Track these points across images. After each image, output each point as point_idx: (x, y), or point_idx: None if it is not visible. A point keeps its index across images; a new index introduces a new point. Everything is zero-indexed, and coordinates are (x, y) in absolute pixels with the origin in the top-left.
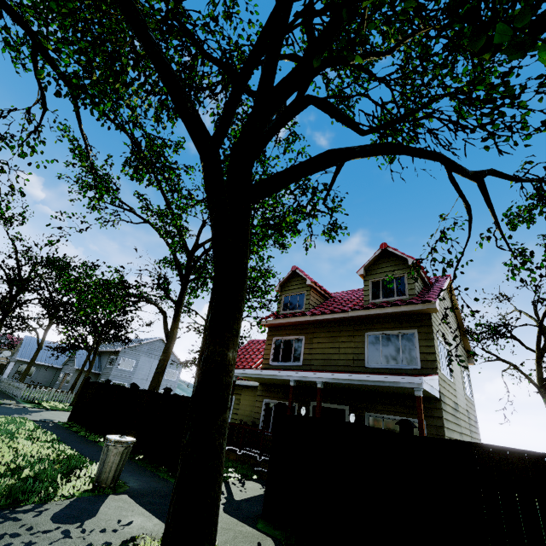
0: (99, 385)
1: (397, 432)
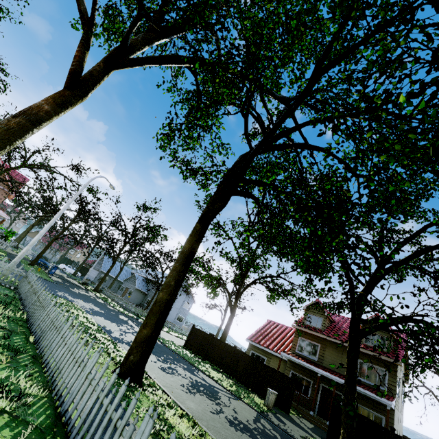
0: (206, 334)
1: (369, 417)
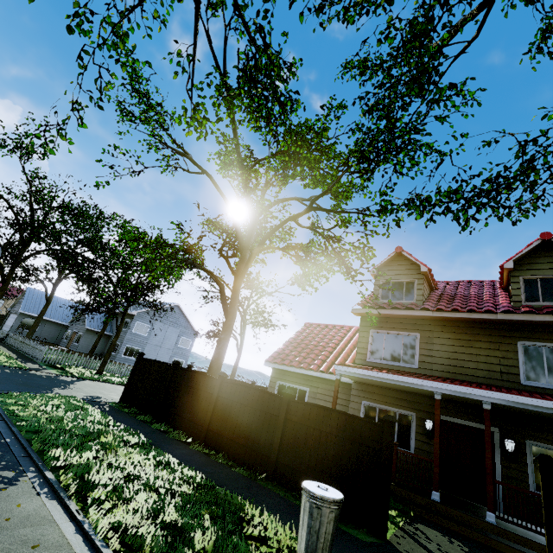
0: (162, 365)
1: None
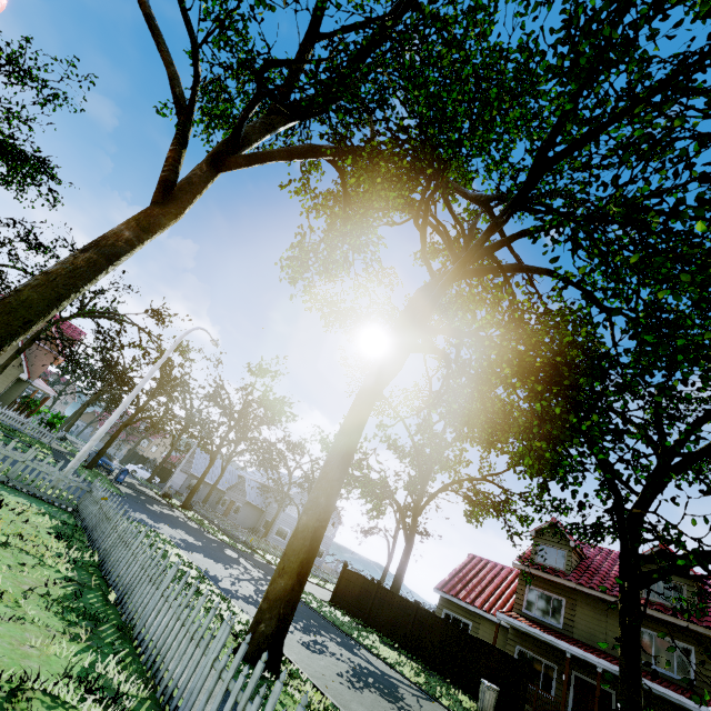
0: (366, 580)
1: None
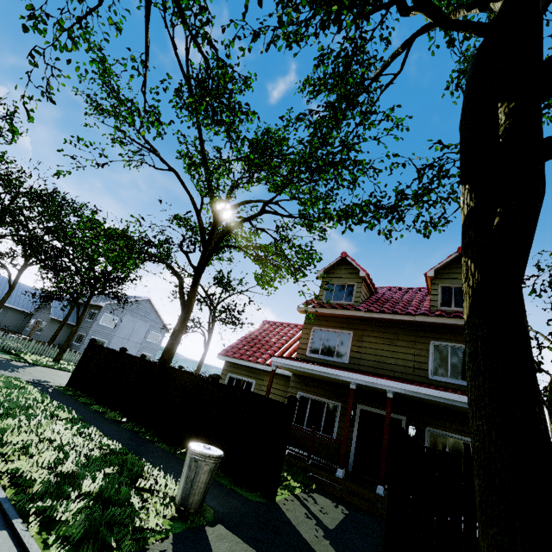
0: (110, 351)
1: (465, 453)
